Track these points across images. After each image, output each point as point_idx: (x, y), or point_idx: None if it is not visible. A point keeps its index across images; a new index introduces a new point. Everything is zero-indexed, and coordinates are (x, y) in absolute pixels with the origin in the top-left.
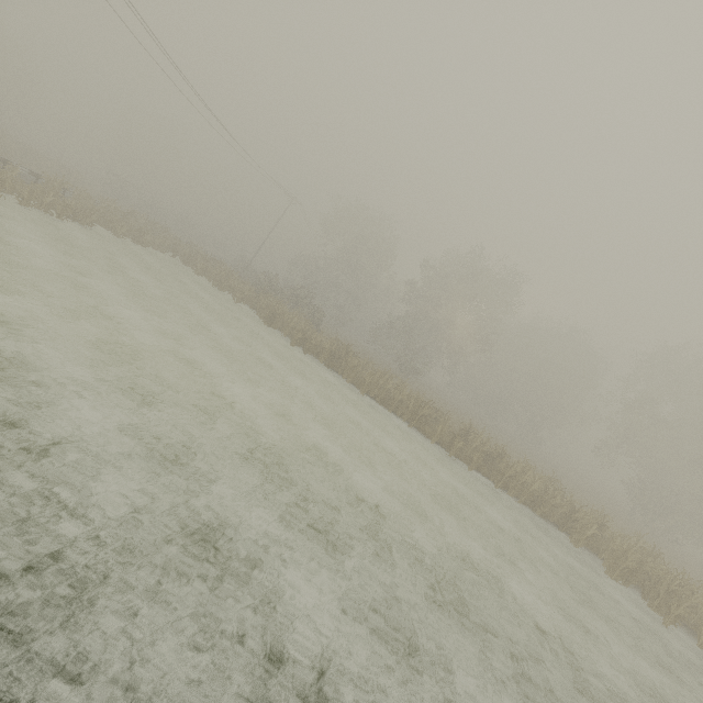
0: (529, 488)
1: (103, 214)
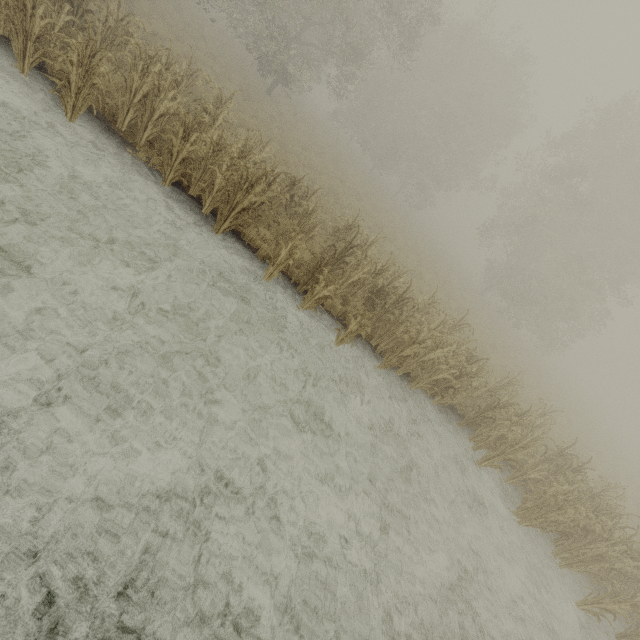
0: (439, 373)
1: None
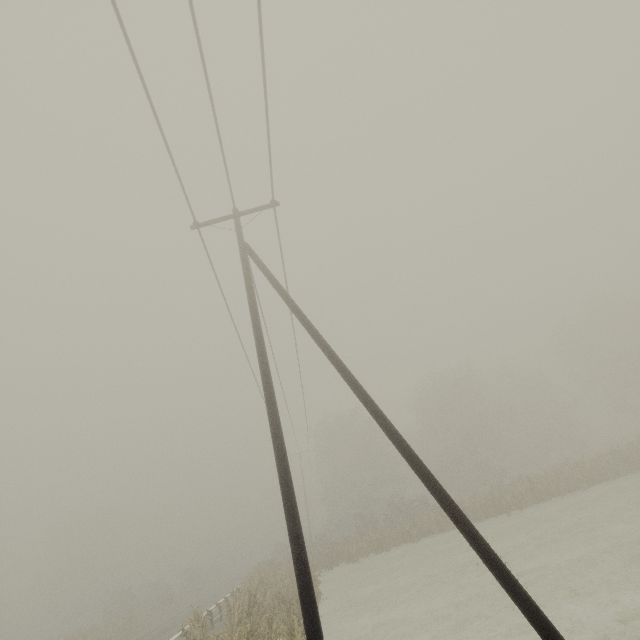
0: None
1: (276, 583)
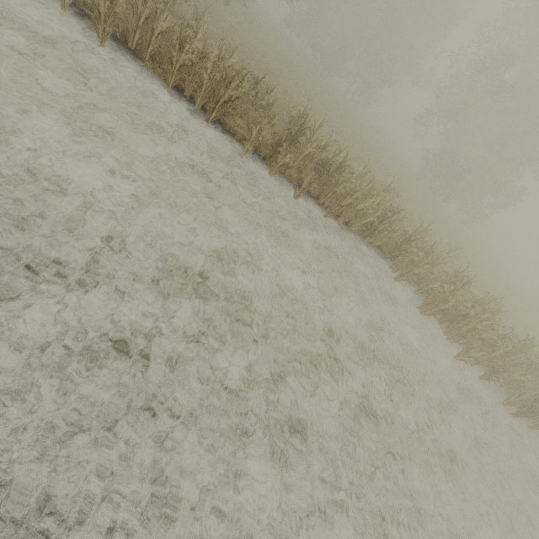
0: (367, 218)
1: None
